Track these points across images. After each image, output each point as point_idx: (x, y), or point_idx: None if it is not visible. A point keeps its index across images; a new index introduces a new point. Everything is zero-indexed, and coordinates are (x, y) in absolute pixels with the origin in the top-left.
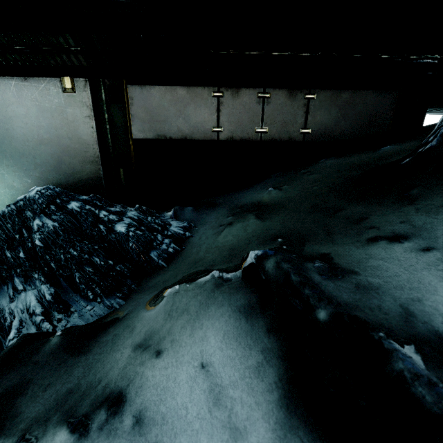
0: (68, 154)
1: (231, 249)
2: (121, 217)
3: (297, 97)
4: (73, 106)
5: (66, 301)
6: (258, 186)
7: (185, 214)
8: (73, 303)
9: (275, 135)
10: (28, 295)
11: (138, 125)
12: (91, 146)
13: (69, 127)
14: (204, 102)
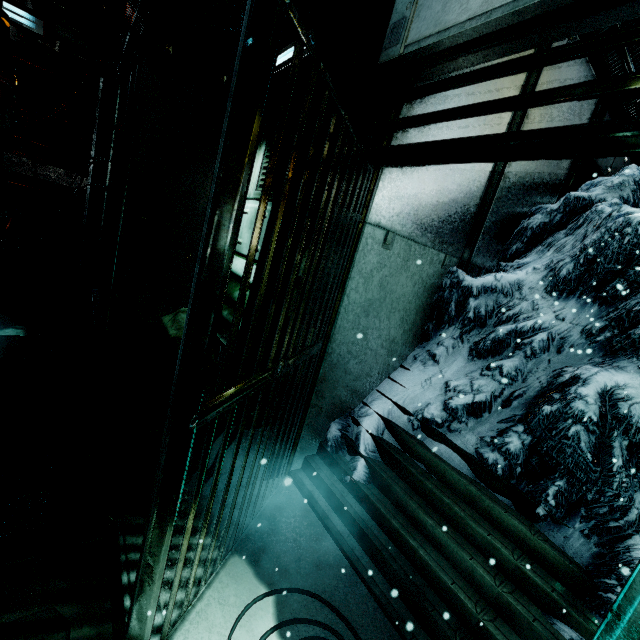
0: None
1: None
2: None
3: None
4: (588, 104)
5: None
6: None
7: None
8: None
9: None
10: None
11: None
12: None
13: (578, 119)
14: None
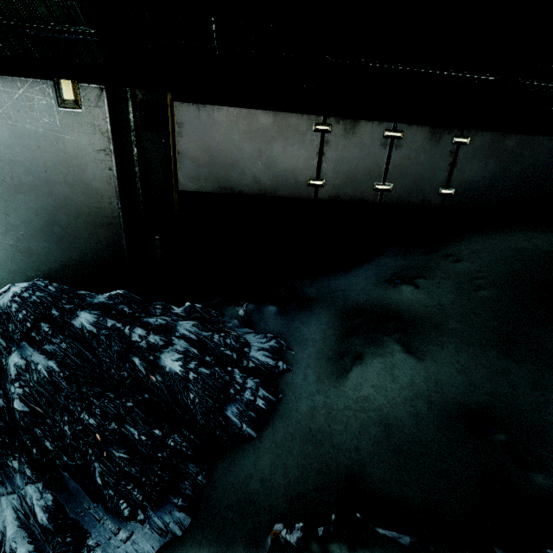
0: (65, 210)
1: (383, 424)
2: (168, 336)
3: (442, 141)
4: (76, 131)
5: (76, 522)
6: (368, 269)
7: (267, 320)
8: (90, 526)
9: (402, 195)
10: (0, 508)
11: (188, 169)
12: (107, 199)
13: (69, 165)
14: (299, 139)
